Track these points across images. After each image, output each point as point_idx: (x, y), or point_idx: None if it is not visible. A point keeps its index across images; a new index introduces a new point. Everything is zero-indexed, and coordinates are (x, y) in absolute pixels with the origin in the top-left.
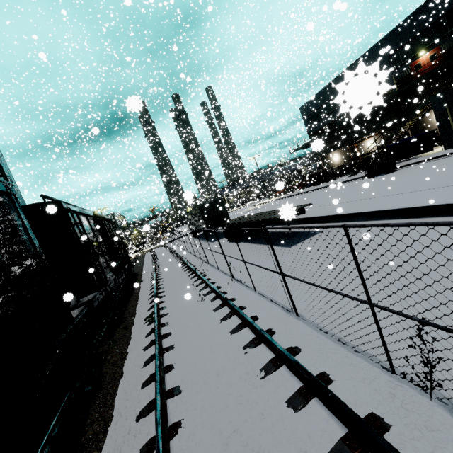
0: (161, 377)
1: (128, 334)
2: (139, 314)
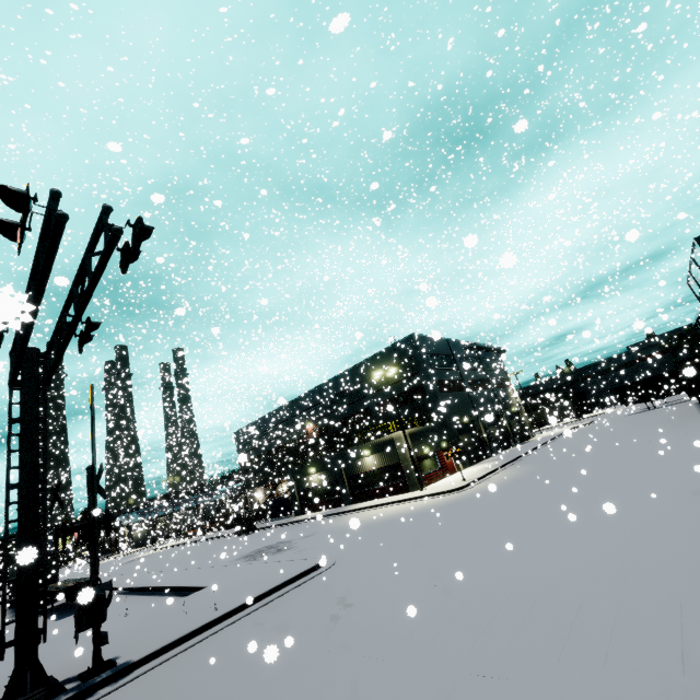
0: None
1: None
2: None
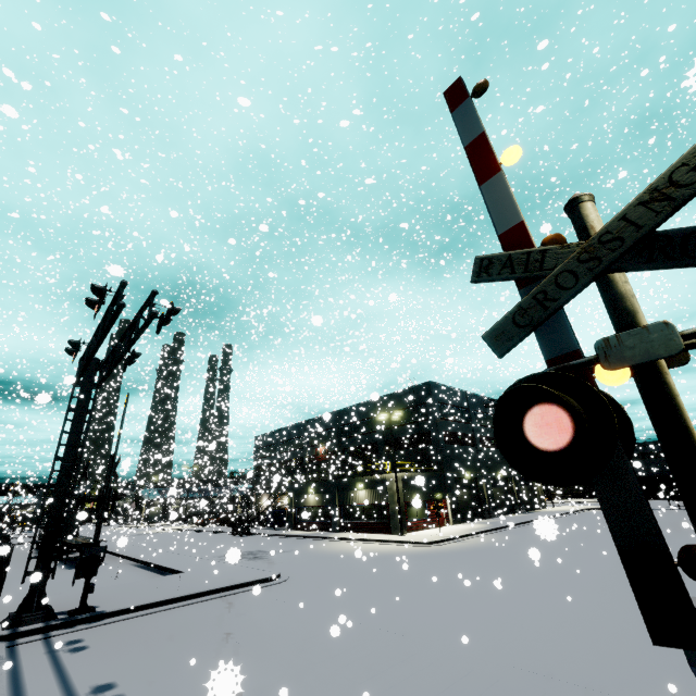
0: None
1: None
2: None
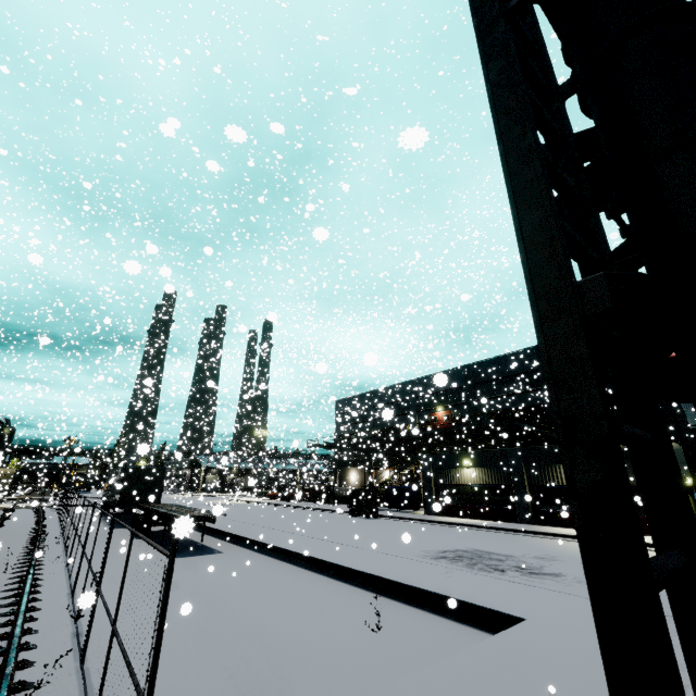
0: None
1: None
2: None
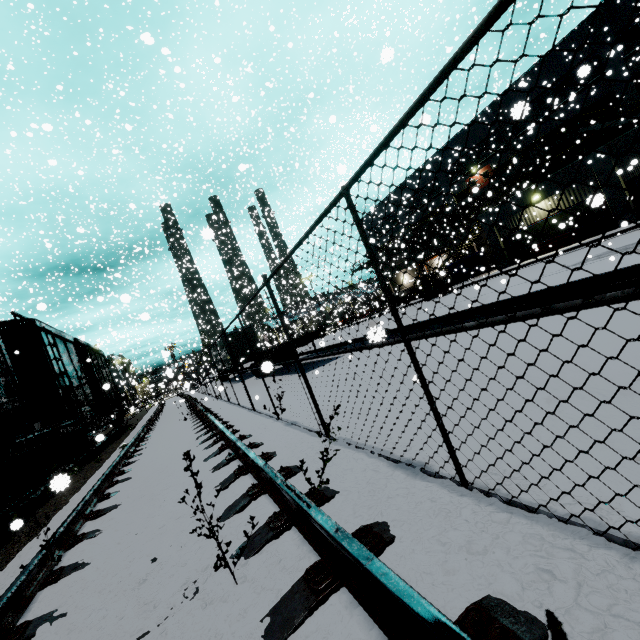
0: (118, 468)
1: (99, 464)
2: (117, 450)
